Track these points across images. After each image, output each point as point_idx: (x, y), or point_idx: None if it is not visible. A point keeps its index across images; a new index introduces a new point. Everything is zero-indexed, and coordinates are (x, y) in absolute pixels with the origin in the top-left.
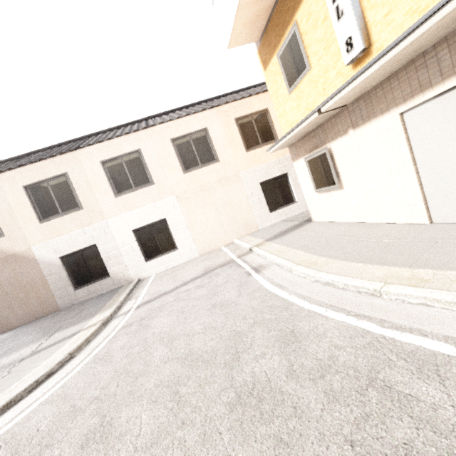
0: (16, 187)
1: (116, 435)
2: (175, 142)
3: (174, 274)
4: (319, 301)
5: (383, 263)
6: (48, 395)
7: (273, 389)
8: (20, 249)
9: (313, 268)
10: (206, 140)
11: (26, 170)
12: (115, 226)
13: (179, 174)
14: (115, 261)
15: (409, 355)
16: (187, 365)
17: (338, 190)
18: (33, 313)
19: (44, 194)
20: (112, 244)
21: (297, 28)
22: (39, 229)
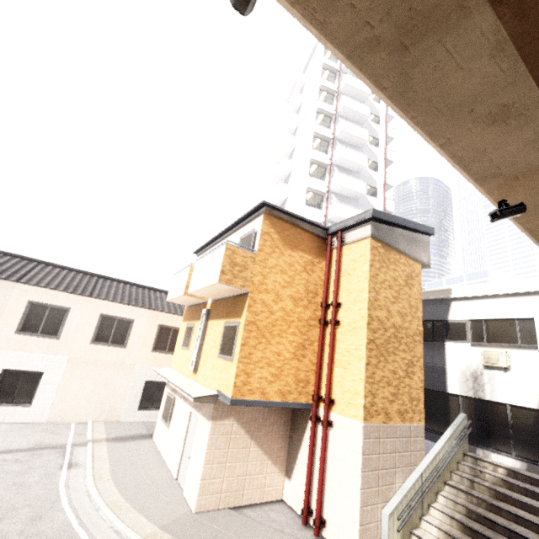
0: None
1: None
2: (103, 317)
3: (5, 434)
4: (74, 504)
5: (123, 494)
6: None
7: (6, 537)
8: None
9: (96, 482)
10: (128, 328)
11: None
12: None
13: (86, 342)
14: None
15: (72, 536)
16: None
17: (167, 427)
18: None
19: None
20: None
21: (194, 327)
22: None
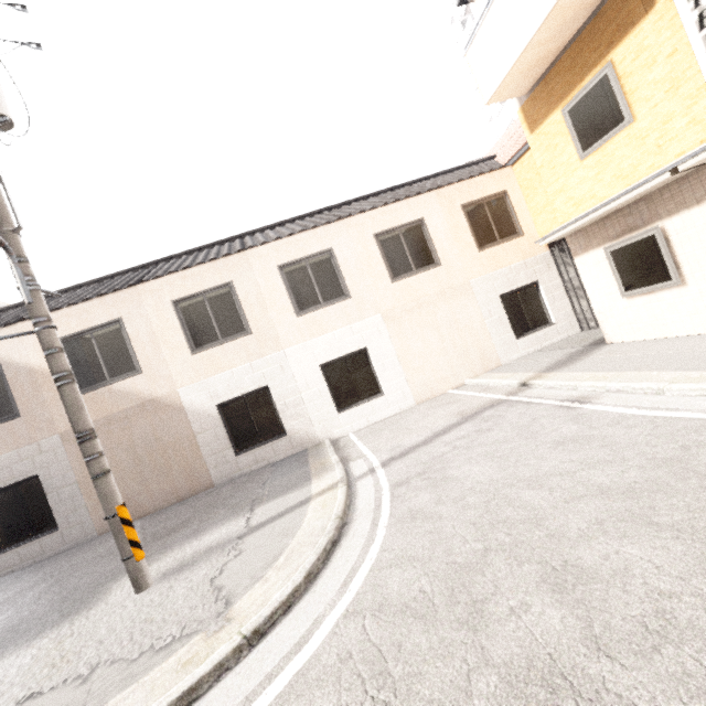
0: (163, 303)
1: (609, 573)
2: (379, 238)
3: (396, 427)
4: None
5: None
6: (371, 561)
7: None
8: (162, 392)
9: None
10: (422, 236)
11: (177, 279)
12: (295, 359)
13: (386, 284)
14: (295, 411)
15: None
16: (621, 498)
17: (672, 289)
18: (174, 491)
19: (199, 313)
20: (290, 386)
21: (612, 70)
22: (190, 362)
